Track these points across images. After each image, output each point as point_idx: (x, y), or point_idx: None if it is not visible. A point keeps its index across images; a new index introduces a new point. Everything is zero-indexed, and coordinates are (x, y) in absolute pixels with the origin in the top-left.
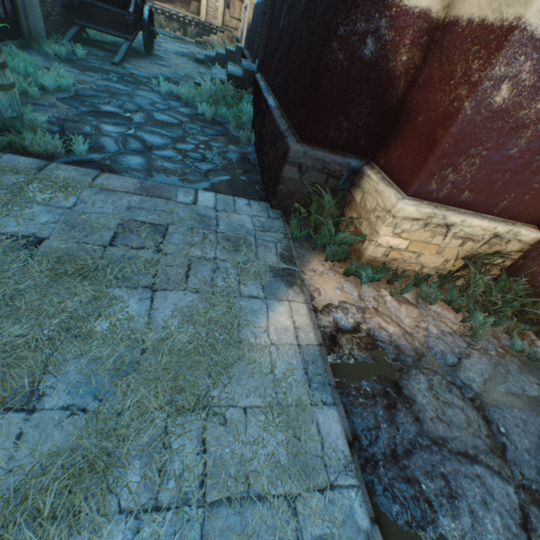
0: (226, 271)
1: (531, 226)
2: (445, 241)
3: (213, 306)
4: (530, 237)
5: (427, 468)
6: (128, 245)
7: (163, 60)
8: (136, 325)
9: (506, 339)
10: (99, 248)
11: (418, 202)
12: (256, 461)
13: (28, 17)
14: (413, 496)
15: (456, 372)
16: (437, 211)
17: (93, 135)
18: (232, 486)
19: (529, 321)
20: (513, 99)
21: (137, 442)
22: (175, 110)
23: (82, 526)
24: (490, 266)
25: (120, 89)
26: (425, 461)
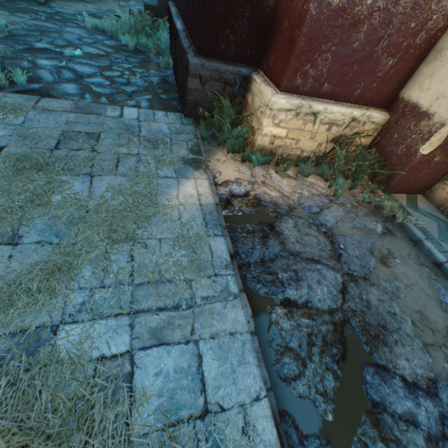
0: (147, 162)
1: (382, 110)
2: (316, 128)
3: (137, 184)
4: (380, 119)
5: (284, 267)
6: (70, 148)
7: None
8: (81, 197)
9: (361, 197)
10: (48, 151)
11: (289, 96)
12: (166, 264)
13: None
14: (271, 280)
15: (316, 217)
16: (304, 102)
17: (30, 69)
18: (151, 276)
19: (380, 183)
20: None
21: (87, 257)
22: (101, 43)
23: (57, 295)
24: (350, 144)
25: (49, 28)
26: (283, 264)
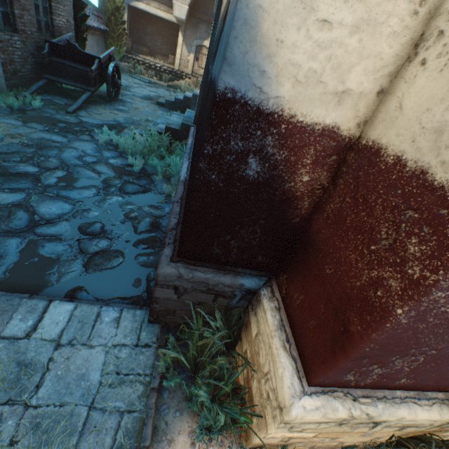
0: None
1: None
2: (374, 428)
3: None
4: None
5: None
6: None
7: (125, 104)
8: None
9: None
10: None
11: (326, 395)
12: None
13: None
14: None
15: None
16: (358, 409)
17: None
18: None
19: None
20: None
21: None
22: (104, 162)
23: None
24: None
25: (54, 141)
26: None
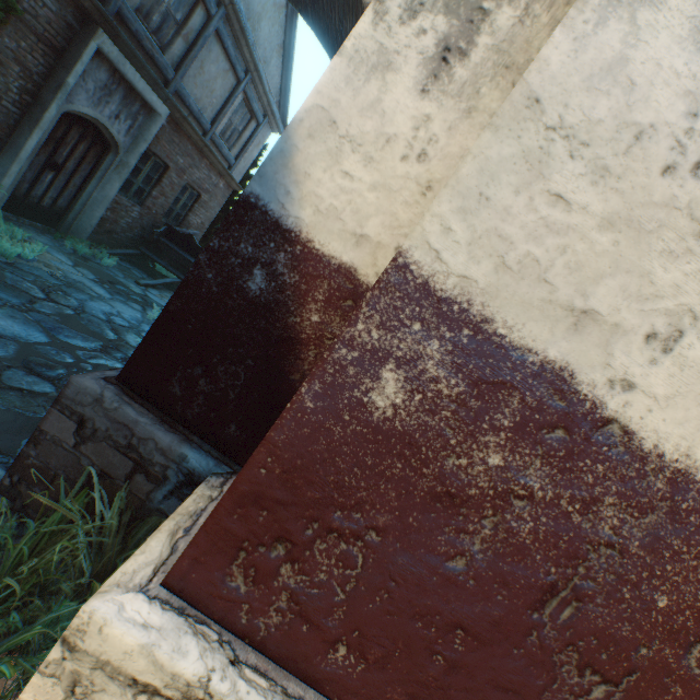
0: None
1: None
2: None
3: None
4: None
5: None
6: None
7: None
8: None
9: None
10: None
11: (183, 617)
12: None
13: (78, 218)
14: None
15: None
16: (228, 682)
17: None
18: None
19: None
20: (421, 416)
21: None
22: (135, 330)
23: None
24: None
25: (94, 290)
26: None
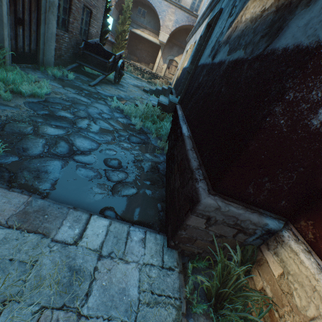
0: None
1: None
2: None
3: None
4: None
5: None
6: None
7: (123, 87)
8: None
9: None
10: None
11: None
12: None
13: (44, 54)
14: None
15: None
16: None
17: (27, 135)
18: None
19: None
20: None
21: None
22: (115, 119)
23: None
24: None
25: (82, 101)
26: None
